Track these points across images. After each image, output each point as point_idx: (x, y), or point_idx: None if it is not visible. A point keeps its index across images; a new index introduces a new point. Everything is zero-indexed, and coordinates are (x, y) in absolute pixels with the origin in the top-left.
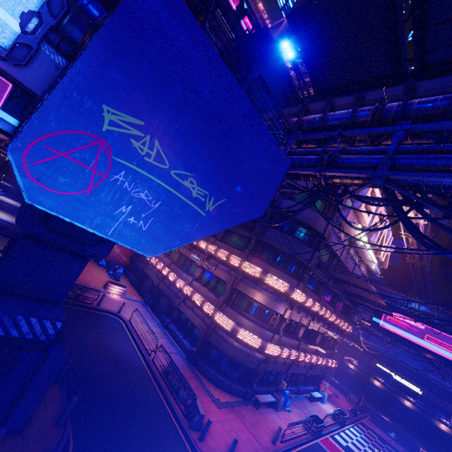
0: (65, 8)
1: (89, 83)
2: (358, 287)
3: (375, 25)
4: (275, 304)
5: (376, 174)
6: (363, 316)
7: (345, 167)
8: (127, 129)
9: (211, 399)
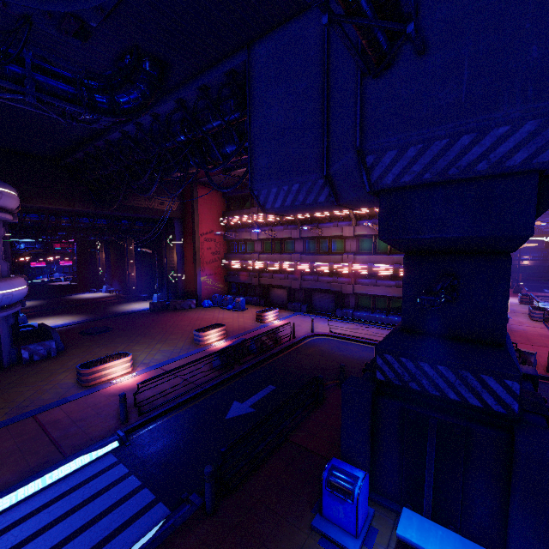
0: None
1: None
2: None
3: None
4: None
5: None
6: None
7: None
8: None
9: None
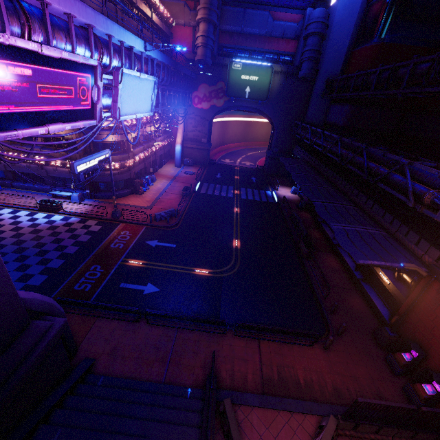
0: None
1: None
2: None
3: None
4: None
5: None
6: None
7: None
8: None
9: None
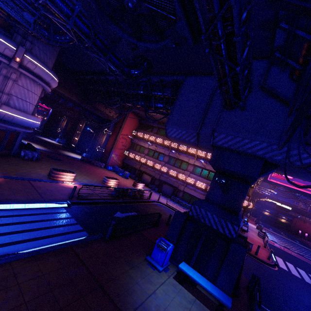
0: None
1: None
2: None
3: None
4: None
5: None
6: None
7: None
8: None
9: None
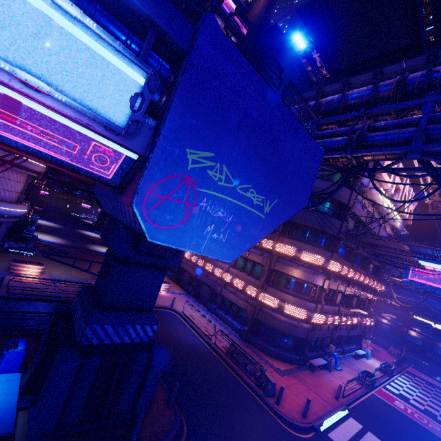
0: (158, 83)
1: (175, 135)
2: (388, 248)
3: (390, 4)
4: (313, 277)
5: (411, 149)
6: (392, 273)
7: (376, 145)
8: (204, 163)
9: (273, 369)
